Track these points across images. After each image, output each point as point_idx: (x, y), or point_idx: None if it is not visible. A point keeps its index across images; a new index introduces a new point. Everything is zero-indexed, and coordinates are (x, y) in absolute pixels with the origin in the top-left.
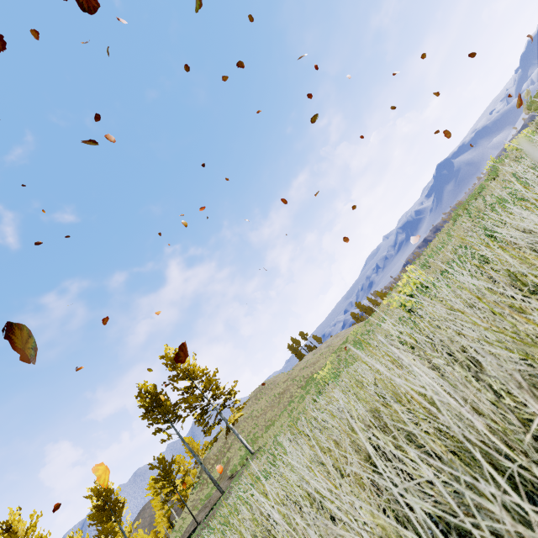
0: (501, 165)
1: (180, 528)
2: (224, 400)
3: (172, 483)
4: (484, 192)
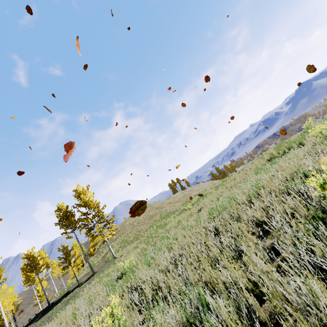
0: (308, 136)
1: (80, 274)
2: (104, 225)
3: (69, 261)
4: (280, 161)
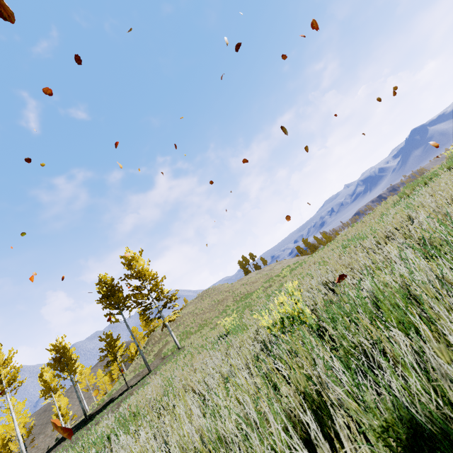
0: None
1: (122, 381)
2: (164, 303)
3: (114, 355)
4: (432, 183)
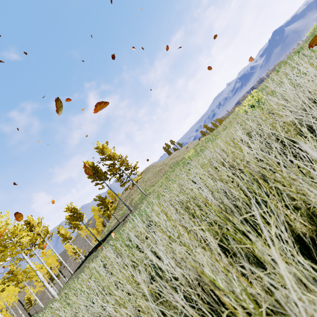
0: None
1: (109, 226)
2: (131, 171)
3: (106, 207)
4: (303, 50)
